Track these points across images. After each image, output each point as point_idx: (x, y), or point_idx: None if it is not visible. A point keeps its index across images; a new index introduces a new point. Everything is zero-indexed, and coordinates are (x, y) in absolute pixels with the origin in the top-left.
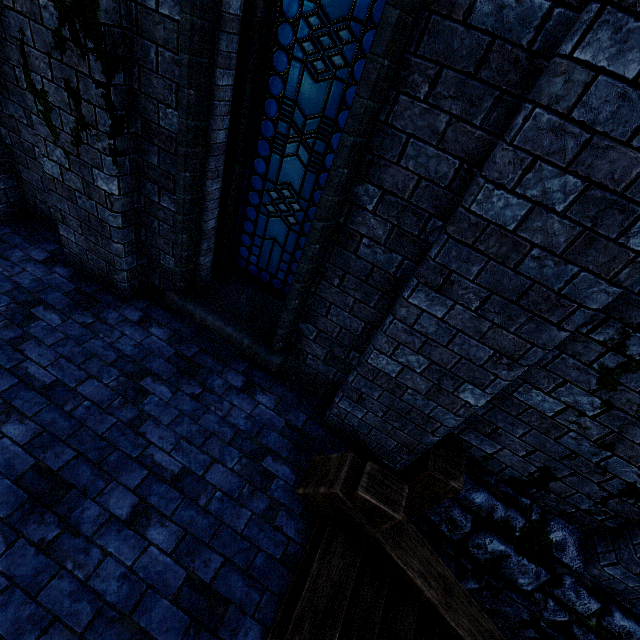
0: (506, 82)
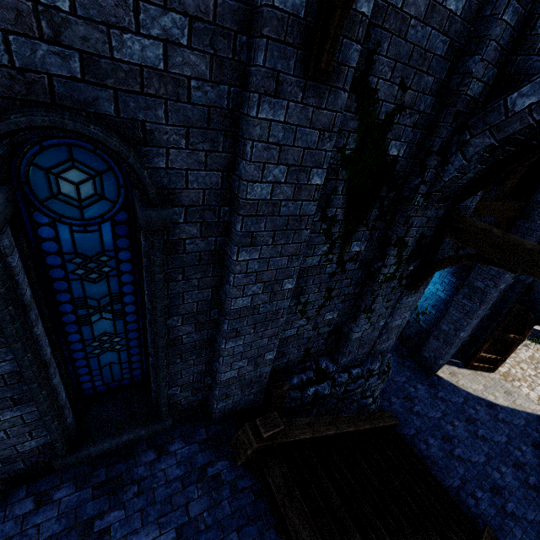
0: (213, 261)
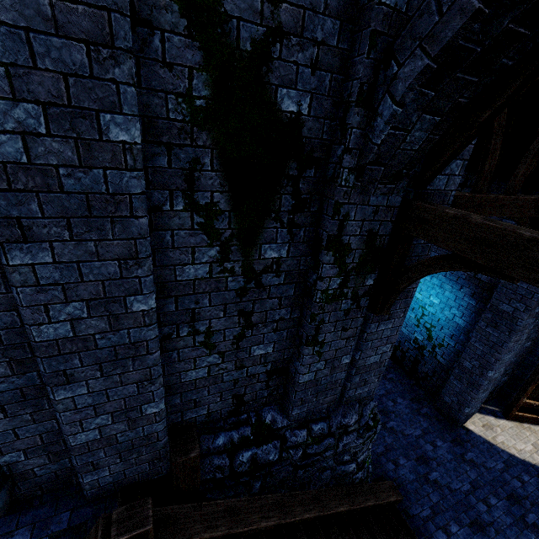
0: None
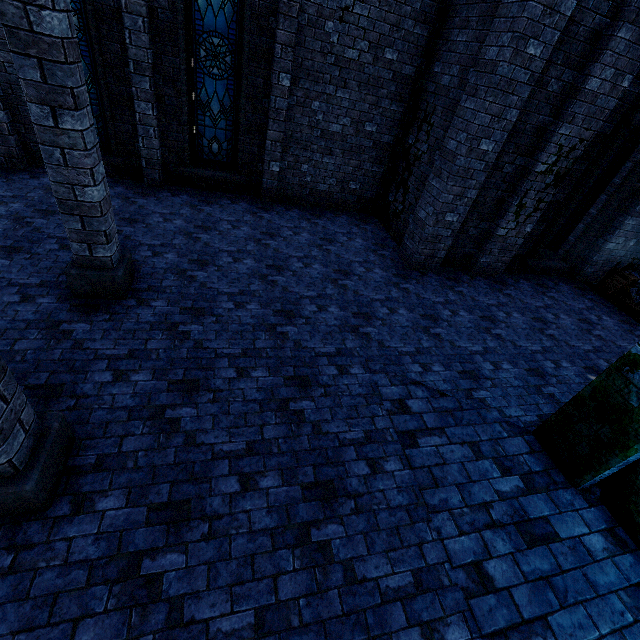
0: None
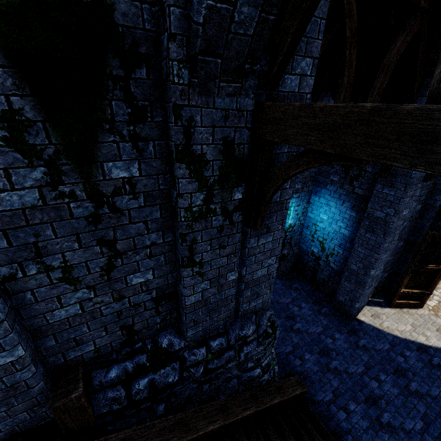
0: None
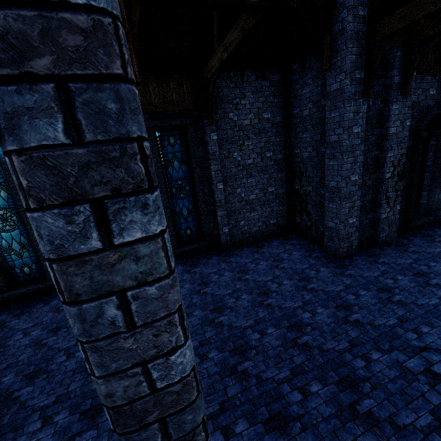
0: None
